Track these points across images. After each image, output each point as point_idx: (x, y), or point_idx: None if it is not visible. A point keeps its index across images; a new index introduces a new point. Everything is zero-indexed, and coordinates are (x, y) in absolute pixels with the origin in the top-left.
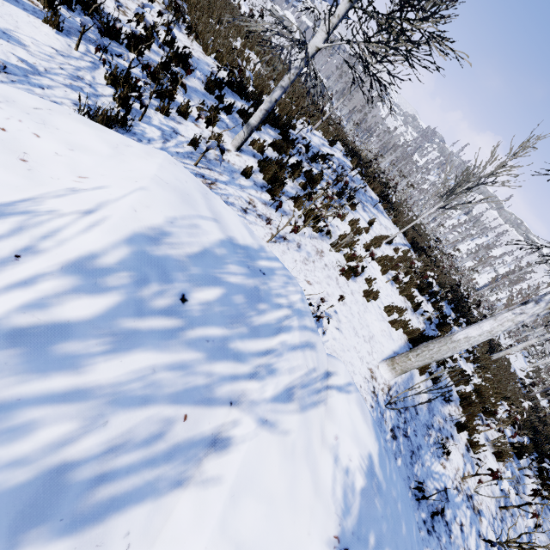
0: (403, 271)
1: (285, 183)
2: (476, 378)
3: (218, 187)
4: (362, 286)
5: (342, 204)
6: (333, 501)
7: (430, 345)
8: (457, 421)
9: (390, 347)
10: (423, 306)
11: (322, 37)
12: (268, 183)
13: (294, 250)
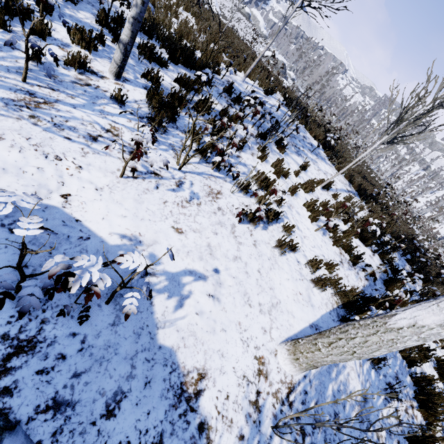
0: (335, 216)
1: (174, 112)
2: (439, 347)
3: (55, 108)
4: (276, 235)
5: (268, 146)
6: None
7: (351, 330)
8: (409, 430)
9: (305, 318)
10: (367, 258)
11: None
12: (154, 114)
13: (167, 189)
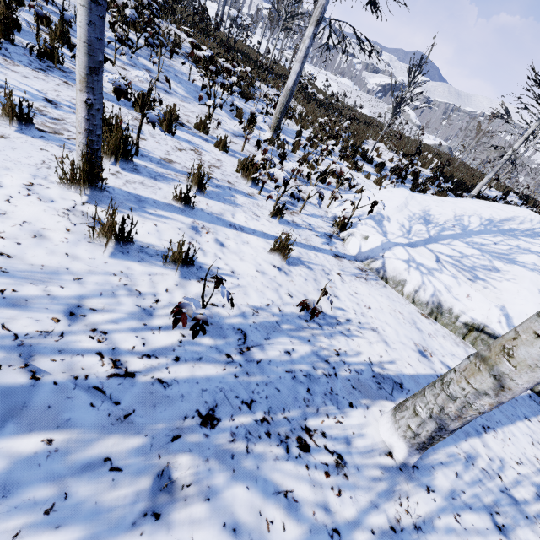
0: None
1: None
2: None
3: None
4: None
5: None
6: None
7: None
8: None
9: None
10: None
11: (519, 144)
12: None
13: None
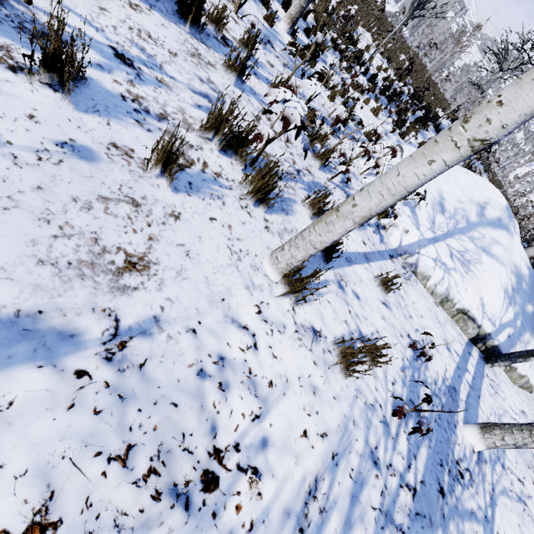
0: None
1: None
2: None
3: None
4: None
5: None
6: (524, 260)
7: (528, 249)
8: None
9: None
10: None
11: None
12: None
13: None
